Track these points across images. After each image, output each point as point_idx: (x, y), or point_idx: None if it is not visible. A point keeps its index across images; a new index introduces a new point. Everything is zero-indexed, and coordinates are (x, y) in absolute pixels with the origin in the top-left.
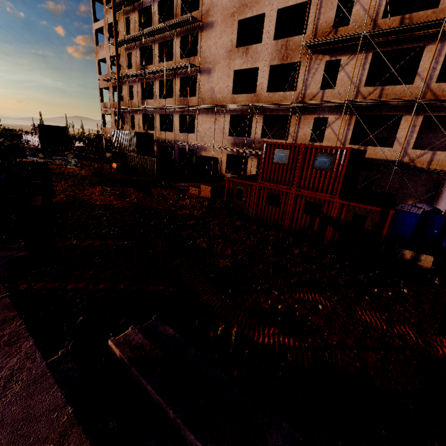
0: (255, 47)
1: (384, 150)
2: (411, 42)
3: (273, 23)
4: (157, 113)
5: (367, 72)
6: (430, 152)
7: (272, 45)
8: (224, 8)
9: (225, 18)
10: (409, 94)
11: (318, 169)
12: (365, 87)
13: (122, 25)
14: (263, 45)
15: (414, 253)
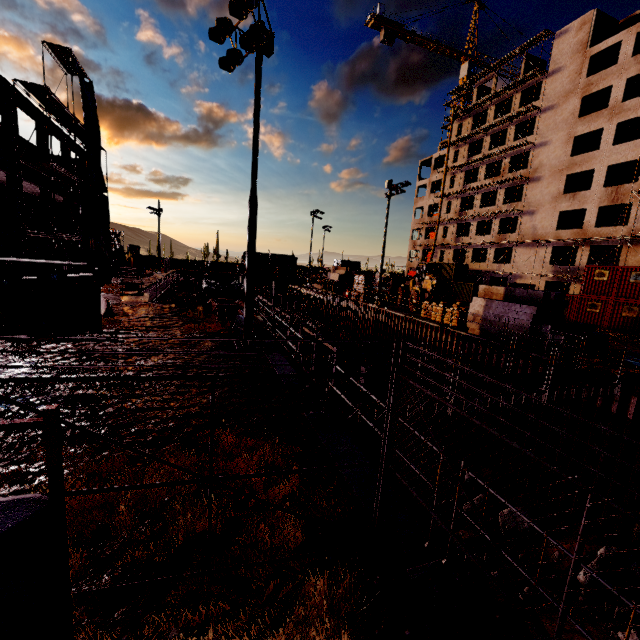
0: (583, 193)
1: None
2: None
3: (603, 175)
4: (470, 248)
5: None
6: None
7: (601, 191)
8: (552, 167)
9: (553, 174)
10: None
11: (633, 283)
12: None
13: (447, 182)
14: (591, 192)
15: None
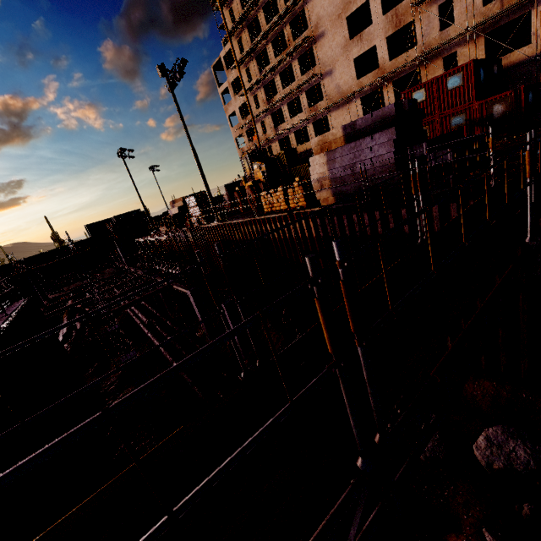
0: (367, 31)
1: (524, 50)
2: None
3: (378, 3)
4: (291, 133)
5: None
6: None
7: (382, 21)
8: (330, 16)
9: (333, 22)
10: None
11: (451, 89)
12: (484, 7)
13: (244, 76)
14: (374, 25)
15: None
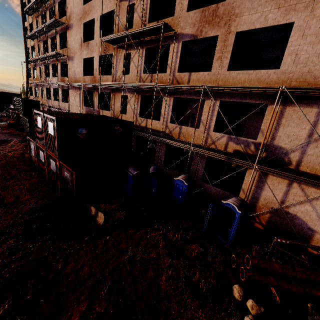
0: (91, 42)
1: (156, 123)
2: (163, 41)
3: (98, 25)
4: (52, 87)
5: (144, 62)
6: (179, 126)
7: (99, 41)
8: (76, 14)
9: (77, 21)
10: (165, 80)
11: (50, 134)
12: (143, 74)
13: (35, 25)
14: (95, 41)
15: (96, 209)
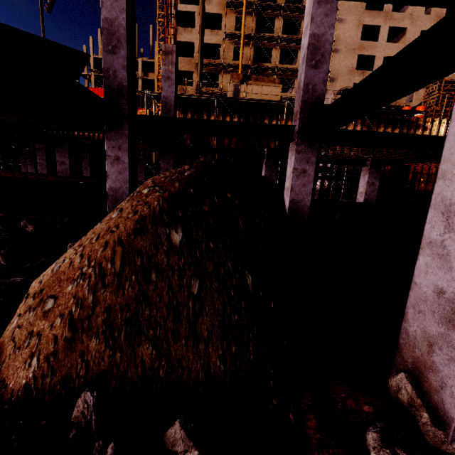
0: (369, 73)
1: None
2: None
3: (381, 62)
4: None
5: None
6: None
7: None
8: (347, 44)
9: (348, 50)
10: None
11: None
12: None
13: (231, 21)
14: None
15: None
